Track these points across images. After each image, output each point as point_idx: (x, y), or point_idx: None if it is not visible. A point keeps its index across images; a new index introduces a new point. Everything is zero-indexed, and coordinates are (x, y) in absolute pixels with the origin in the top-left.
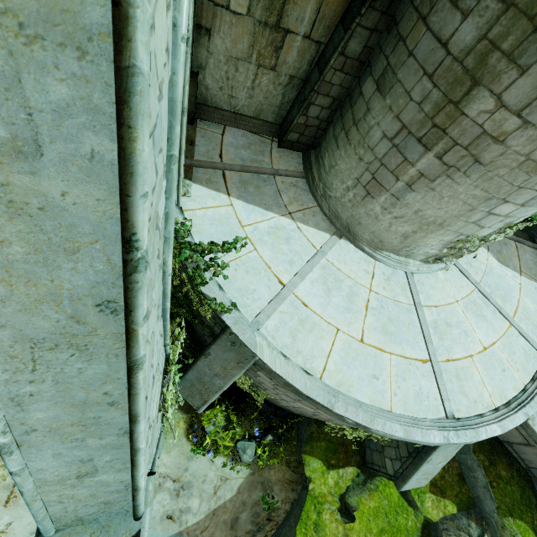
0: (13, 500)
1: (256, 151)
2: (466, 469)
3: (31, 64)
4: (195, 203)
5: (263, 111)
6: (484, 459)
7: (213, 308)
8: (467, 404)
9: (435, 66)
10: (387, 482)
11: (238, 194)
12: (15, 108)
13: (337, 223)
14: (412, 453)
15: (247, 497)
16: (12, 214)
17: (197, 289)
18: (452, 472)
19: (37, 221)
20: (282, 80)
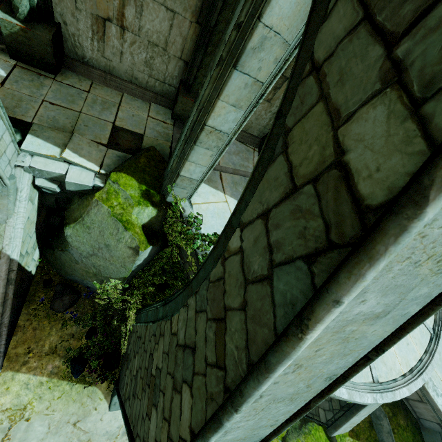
0: None
1: (243, 157)
2: (375, 418)
3: (424, 282)
4: (200, 198)
5: (252, 127)
6: (389, 411)
7: None
8: (386, 371)
9: None
10: (317, 427)
11: (231, 192)
12: (397, 300)
13: None
14: (344, 407)
15: None
16: (340, 342)
17: None
18: (365, 420)
19: (347, 344)
20: (272, 109)
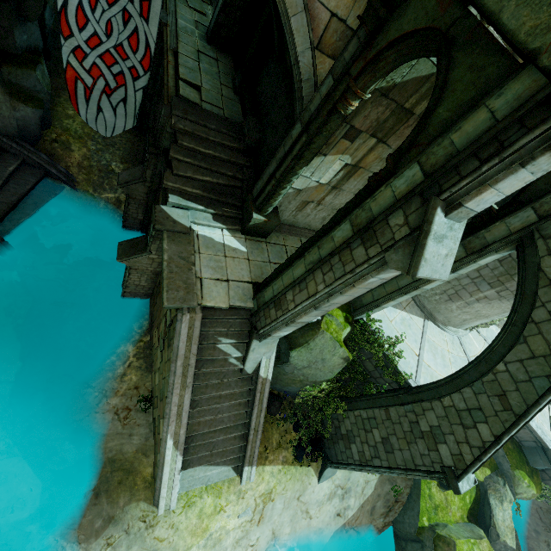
0: (261, 520)
1: None
2: None
3: None
4: None
5: None
6: None
7: (405, 377)
8: None
9: (502, 258)
10: None
11: None
12: None
13: (425, 311)
14: None
15: (381, 490)
16: None
17: (397, 368)
18: None
19: None
20: None
